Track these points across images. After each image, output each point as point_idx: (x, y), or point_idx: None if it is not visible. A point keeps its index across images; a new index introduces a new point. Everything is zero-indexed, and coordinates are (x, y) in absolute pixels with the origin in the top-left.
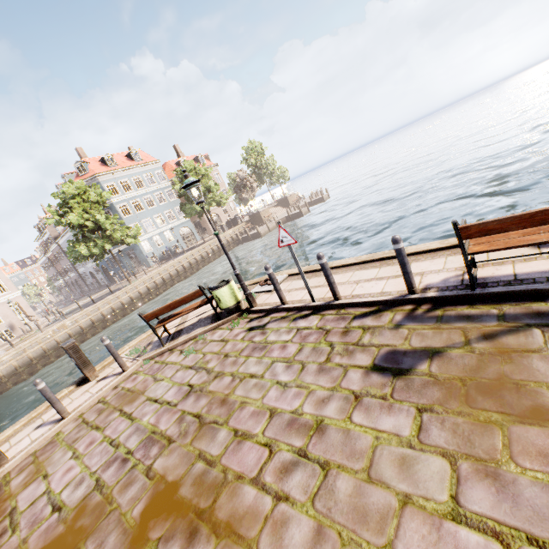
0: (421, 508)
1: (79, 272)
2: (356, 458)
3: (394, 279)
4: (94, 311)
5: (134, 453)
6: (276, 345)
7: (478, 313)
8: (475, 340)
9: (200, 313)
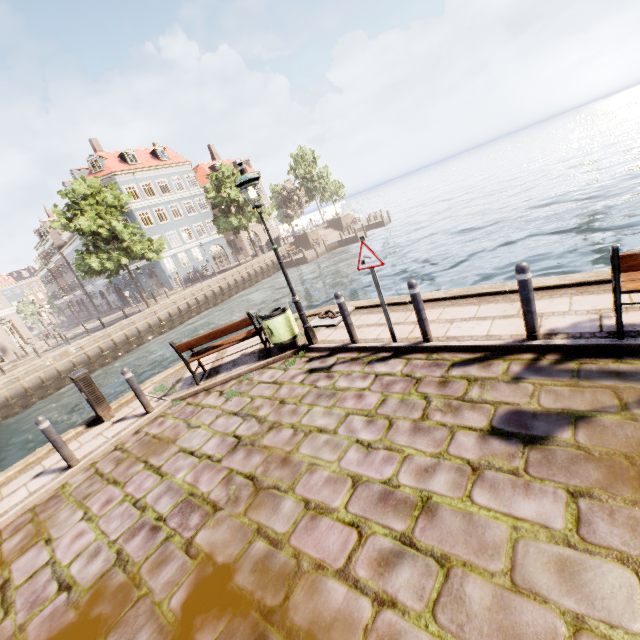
0: (605, 638)
1: (86, 290)
2: (489, 554)
3: (501, 320)
4: (104, 338)
5: (167, 520)
6: (349, 393)
7: (631, 369)
8: (635, 405)
9: (242, 347)
